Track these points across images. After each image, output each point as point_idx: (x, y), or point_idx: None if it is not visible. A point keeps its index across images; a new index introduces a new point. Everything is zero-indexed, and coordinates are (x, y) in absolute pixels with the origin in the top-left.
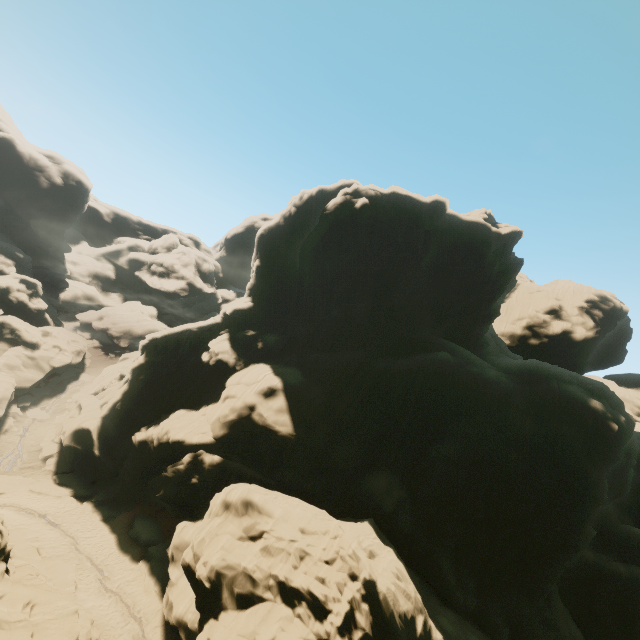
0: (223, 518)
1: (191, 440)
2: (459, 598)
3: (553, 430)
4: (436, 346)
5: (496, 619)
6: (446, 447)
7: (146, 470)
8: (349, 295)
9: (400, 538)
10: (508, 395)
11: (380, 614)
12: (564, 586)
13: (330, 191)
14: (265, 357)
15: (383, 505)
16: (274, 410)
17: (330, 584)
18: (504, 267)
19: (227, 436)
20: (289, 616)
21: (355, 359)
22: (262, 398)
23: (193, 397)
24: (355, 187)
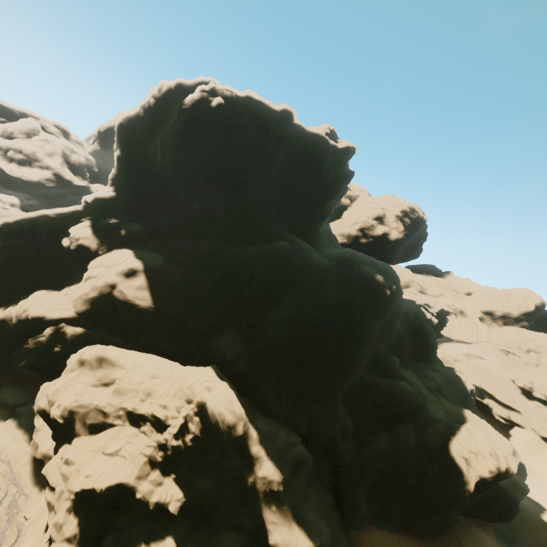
0: (78, 372)
1: (52, 316)
2: (276, 410)
3: (350, 296)
4: (280, 237)
5: (300, 419)
6: (278, 312)
7: (8, 346)
8: (208, 190)
9: (239, 377)
10: (326, 273)
11: (208, 422)
12: (348, 396)
13: (188, 86)
14: (129, 244)
15: (226, 355)
16: (134, 288)
17: (171, 408)
18: (338, 176)
19: (89, 311)
20: (135, 433)
21: (212, 246)
22: (123, 278)
23: (56, 280)
24: (212, 85)
